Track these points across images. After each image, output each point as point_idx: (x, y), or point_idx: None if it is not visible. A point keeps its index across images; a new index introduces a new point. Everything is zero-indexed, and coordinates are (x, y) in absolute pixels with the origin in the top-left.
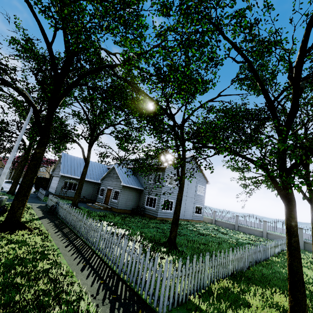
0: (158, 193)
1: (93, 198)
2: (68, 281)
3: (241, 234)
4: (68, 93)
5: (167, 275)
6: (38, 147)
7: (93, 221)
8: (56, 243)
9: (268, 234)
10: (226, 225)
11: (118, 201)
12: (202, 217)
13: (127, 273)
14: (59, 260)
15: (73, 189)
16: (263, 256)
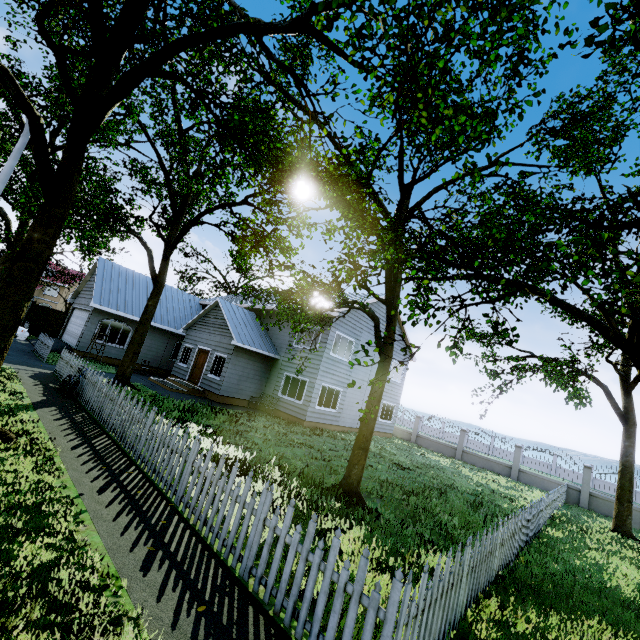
0: (312, 371)
1: (163, 367)
2: (105, 616)
3: (469, 468)
4: (131, 90)
5: (399, 617)
6: (38, 226)
7: (166, 422)
8: (74, 480)
9: (521, 473)
10: (439, 447)
11: (221, 378)
12: (392, 428)
13: (269, 582)
14: (81, 534)
15: (119, 341)
16: (535, 526)
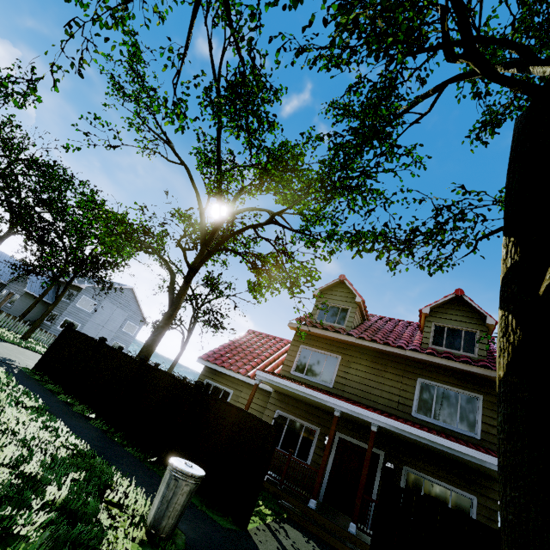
0: (62, 311)
1: None
2: None
3: None
4: None
5: None
6: None
7: None
8: None
9: None
10: None
11: (12, 305)
12: None
13: None
14: None
15: None
16: None
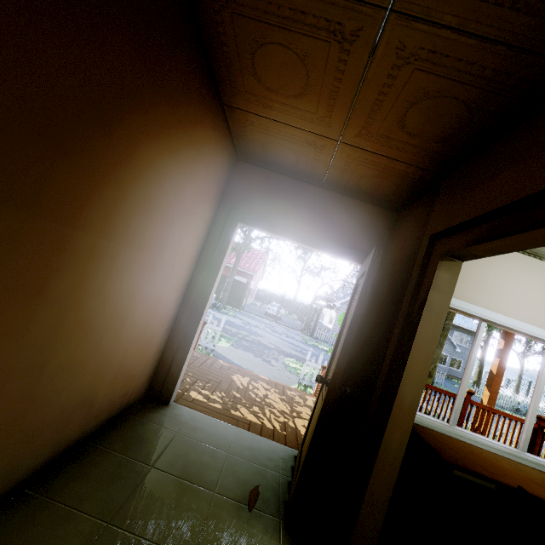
0: (465, 357)
1: None
2: None
3: None
4: None
5: None
6: None
7: None
8: None
9: None
10: None
11: (447, 366)
12: None
13: None
14: None
15: None
16: None
